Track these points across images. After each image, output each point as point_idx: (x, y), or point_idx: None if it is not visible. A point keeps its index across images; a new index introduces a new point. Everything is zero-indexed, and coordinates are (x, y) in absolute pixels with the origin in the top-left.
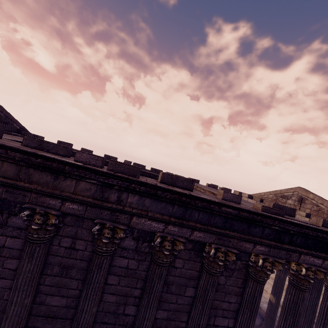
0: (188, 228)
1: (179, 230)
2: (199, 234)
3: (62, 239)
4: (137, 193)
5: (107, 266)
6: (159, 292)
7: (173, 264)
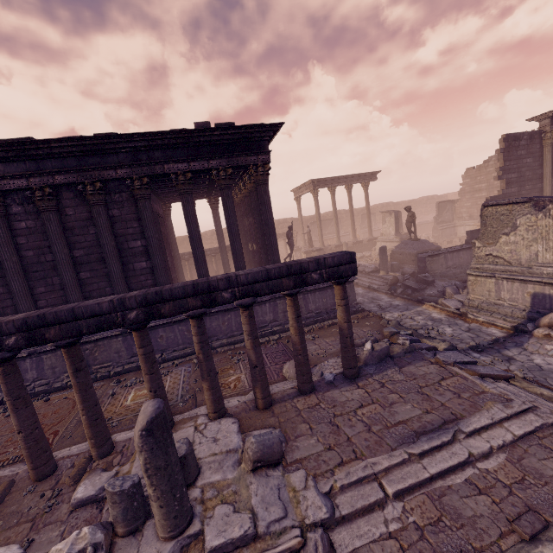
0: (48, 176)
1: (41, 180)
2: (60, 178)
3: None
4: None
5: (4, 227)
6: (57, 231)
7: (66, 213)
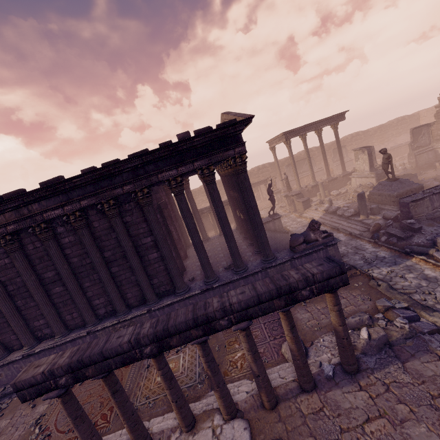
0: (76, 203)
1: (72, 206)
2: (84, 202)
3: (28, 246)
4: (34, 202)
5: (54, 245)
6: (89, 242)
7: (93, 226)
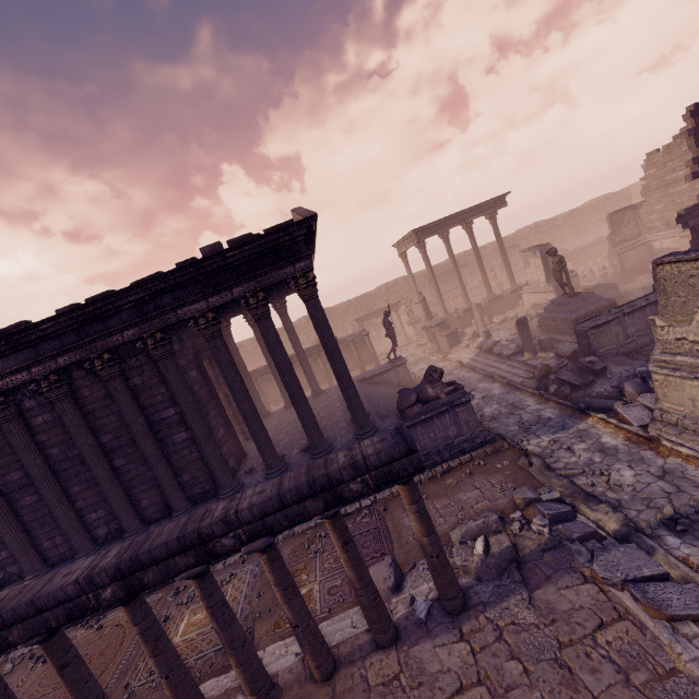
0: (50, 361)
1: (44, 367)
2: (63, 359)
3: None
4: None
5: (19, 429)
6: (75, 421)
7: (82, 395)
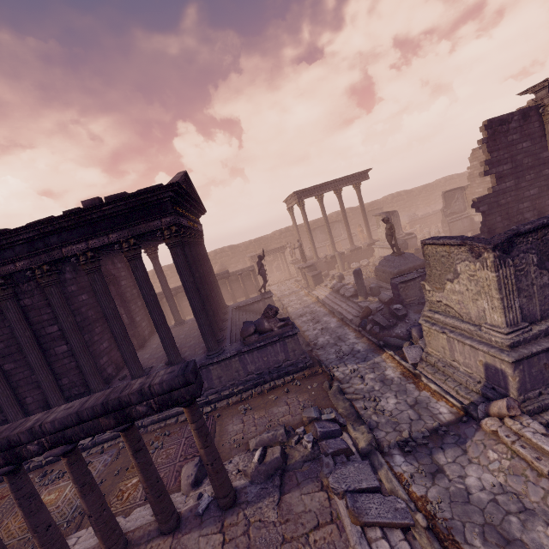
0: None
1: None
2: None
3: None
4: None
5: None
6: None
7: None
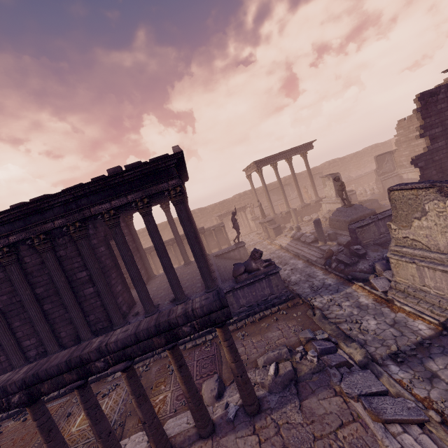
0: (4, 238)
1: None
2: (13, 237)
3: None
4: None
5: None
6: (18, 279)
7: (25, 262)
